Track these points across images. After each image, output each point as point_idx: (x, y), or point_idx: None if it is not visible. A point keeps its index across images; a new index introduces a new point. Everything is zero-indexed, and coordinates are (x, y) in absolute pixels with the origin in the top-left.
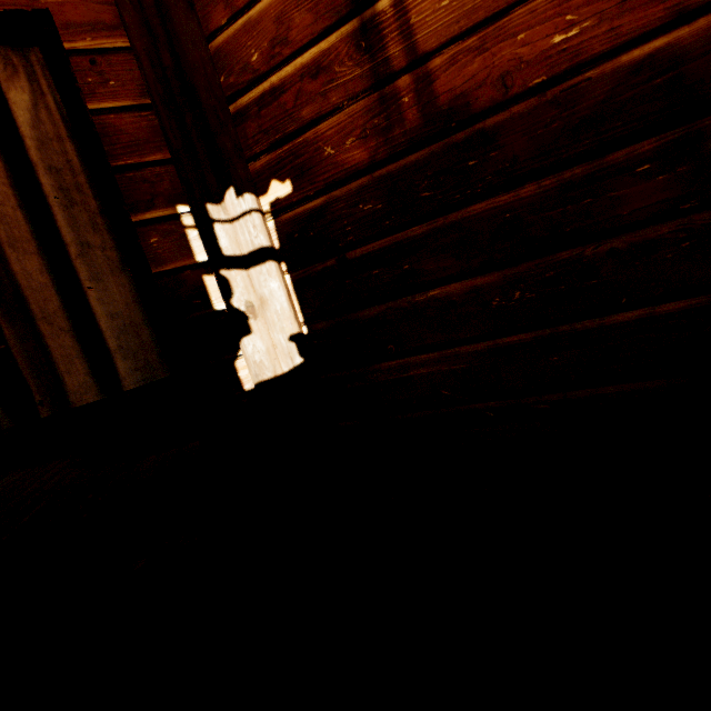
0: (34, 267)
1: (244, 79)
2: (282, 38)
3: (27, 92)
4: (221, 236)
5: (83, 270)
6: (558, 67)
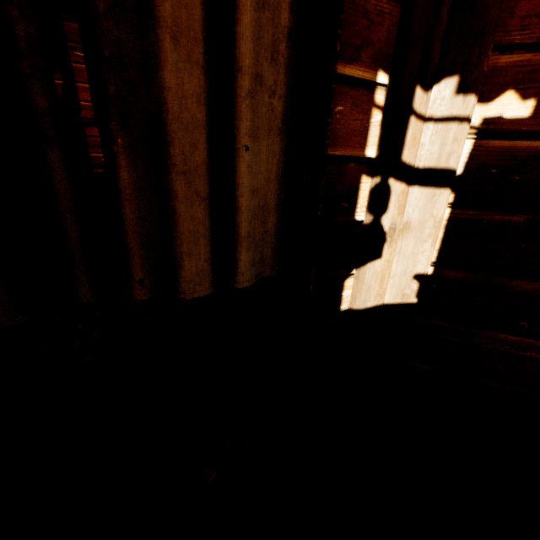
0: (192, 87)
1: None
2: None
3: None
4: (409, 134)
5: (247, 117)
6: None
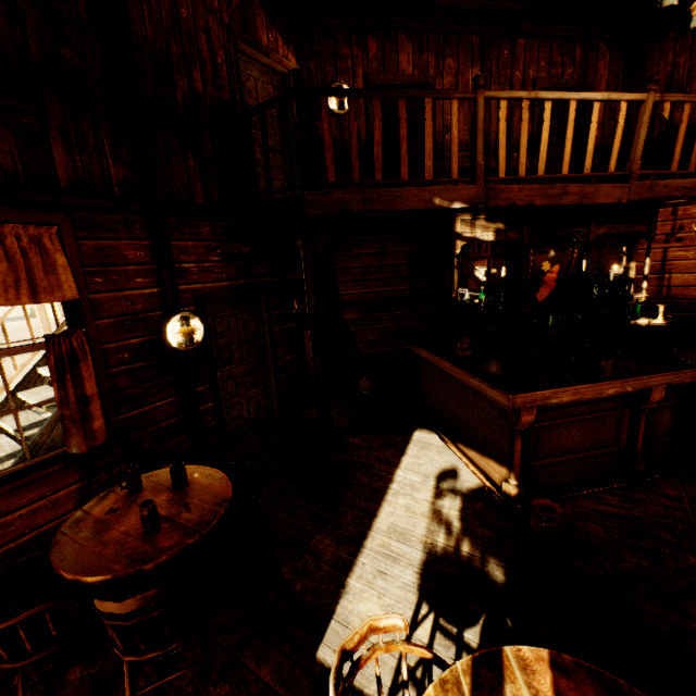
0: None
1: None
2: (641, 271)
3: None
4: None
5: None
6: (694, 298)
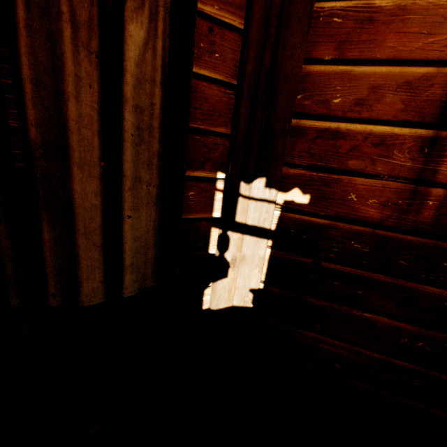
0: (92, 189)
1: (318, 109)
2: (368, 103)
3: (143, 28)
4: (239, 206)
5: (129, 200)
6: None
